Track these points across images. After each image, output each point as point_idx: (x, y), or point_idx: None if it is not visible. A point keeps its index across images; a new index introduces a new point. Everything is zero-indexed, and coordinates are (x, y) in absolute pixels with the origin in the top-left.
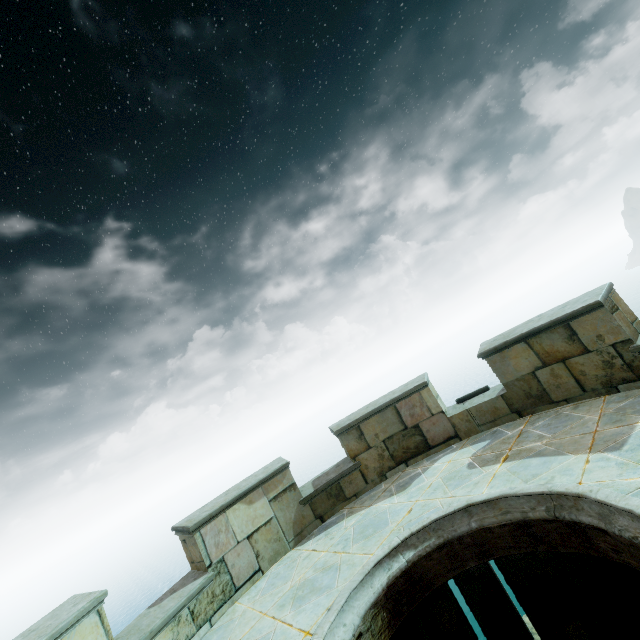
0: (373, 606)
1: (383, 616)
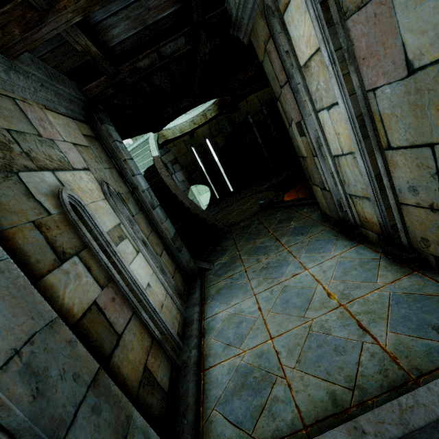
0: (214, 104)
1: (217, 107)
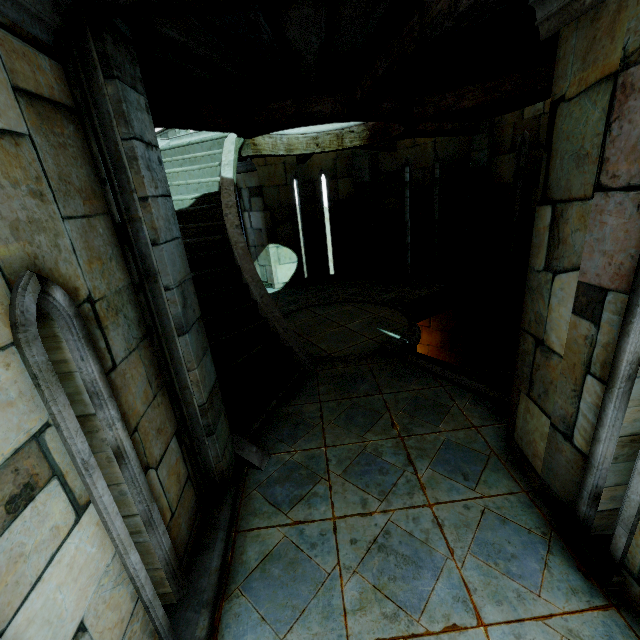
0: (365, 126)
1: (367, 134)
